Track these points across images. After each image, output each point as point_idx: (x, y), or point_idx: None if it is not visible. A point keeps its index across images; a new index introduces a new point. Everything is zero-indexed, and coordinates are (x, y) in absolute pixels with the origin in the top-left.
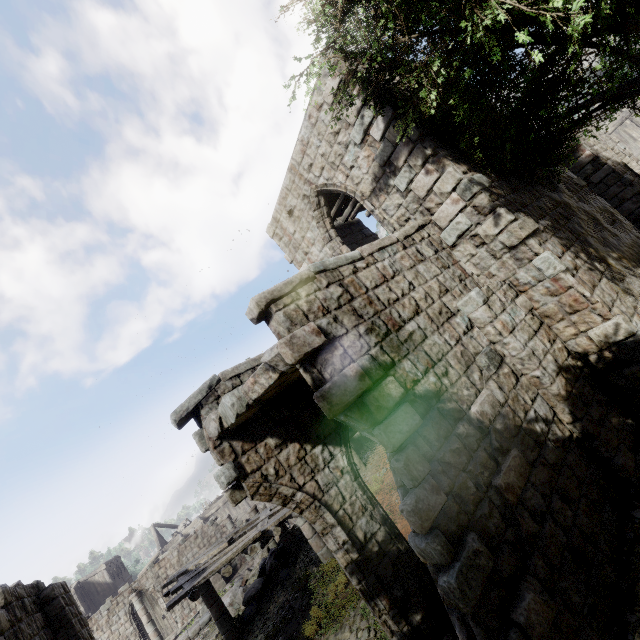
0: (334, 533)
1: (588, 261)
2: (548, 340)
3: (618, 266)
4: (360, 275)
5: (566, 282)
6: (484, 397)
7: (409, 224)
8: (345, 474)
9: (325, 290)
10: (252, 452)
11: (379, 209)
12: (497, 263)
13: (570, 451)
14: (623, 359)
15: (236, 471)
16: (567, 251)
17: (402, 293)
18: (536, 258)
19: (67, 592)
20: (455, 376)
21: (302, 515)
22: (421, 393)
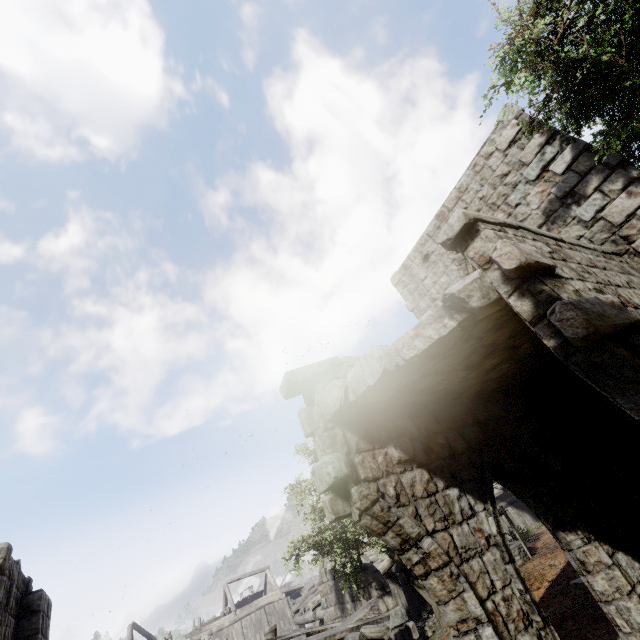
0: (481, 635)
1: None
2: None
3: None
4: (566, 250)
5: None
6: None
7: None
8: (492, 546)
9: (532, 241)
10: (368, 455)
11: None
12: None
13: None
14: None
15: (348, 467)
16: None
17: (622, 284)
18: None
19: (48, 616)
20: None
21: (426, 580)
22: None
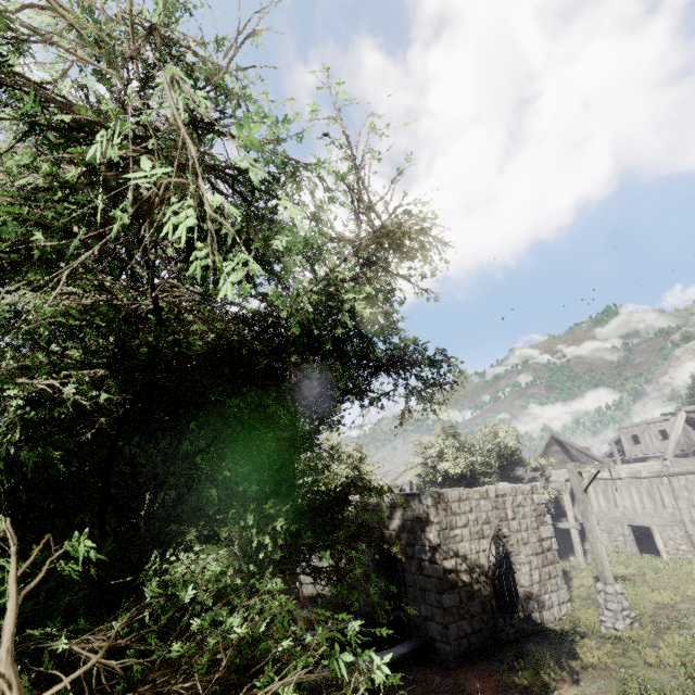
0: None
1: None
2: None
3: None
4: None
5: None
6: None
7: None
8: None
9: None
10: None
11: None
12: None
13: None
14: None
15: None
16: None
17: None
18: None
19: None
20: None
21: None
22: None
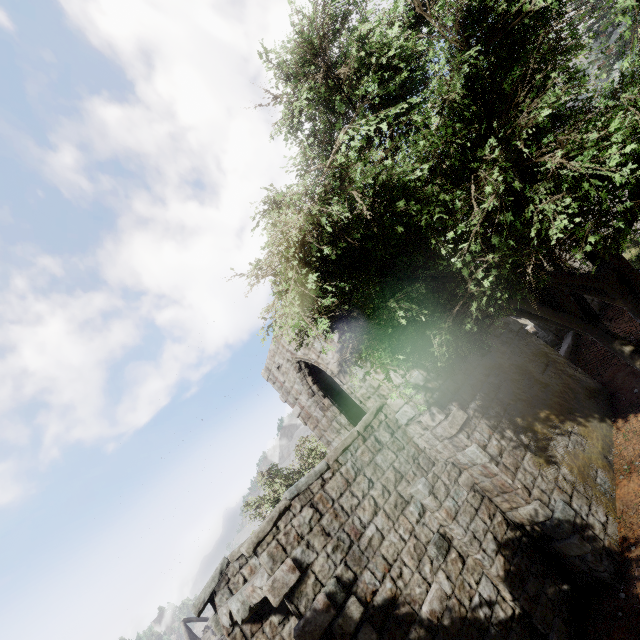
0: None
1: (514, 437)
2: (488, 516)
3: (544, 429)
4: (327, 487)
5: (492, 470)
6: (433, 593)
7: (371, 401)
8: None
9: (299, 516)
10: (259, 633)
11: (347, 385)
12: (441, 444)
13: (512, 632)
14: (549, 534)
15: None
16: (494, 433)
17: (363, 495)
18: (467, 449)
19: None
20: (408, 575)
21: None
22: (379, 604)
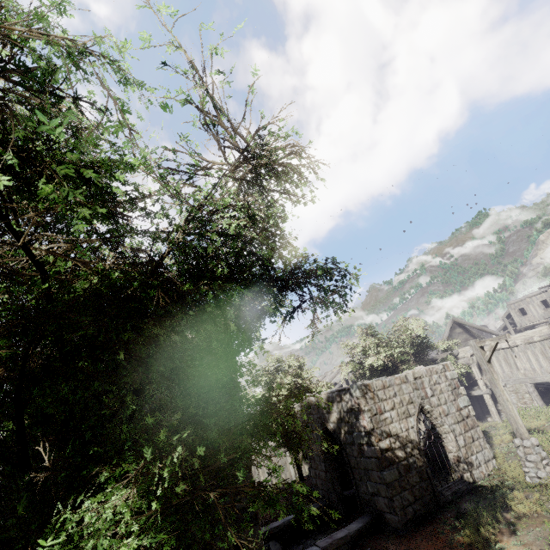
0: None
1: None
2: None
3: None
4: None
5: None
6: None
7: None
8: None
9: None
10: None
11: None
12: None
13: None
14: None
15: None
16: None
17: None
18: None
19: None
20: None
21: None
22: None
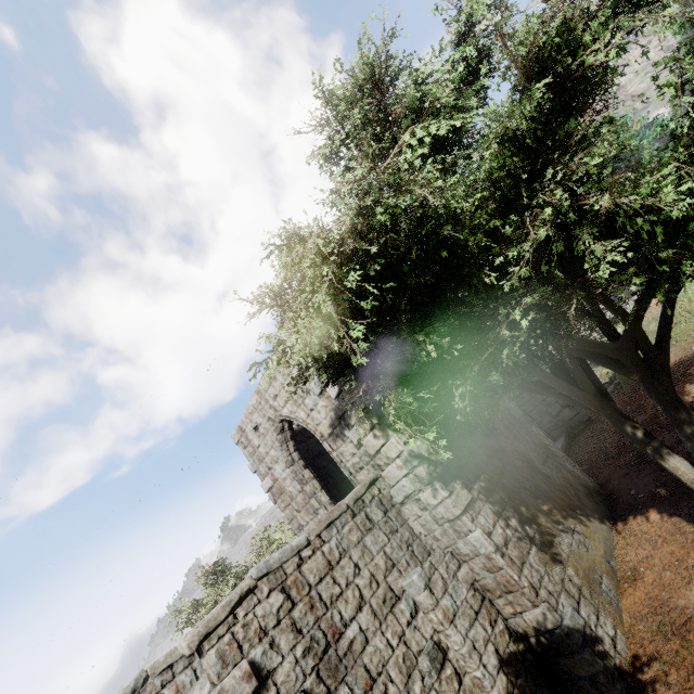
0: None
1: (519, 527)
2: (489, 622)
3: (548, 523)
4: (305, 569)
5: (497, 562)
6: None
7: (363, 472)
8: None
9: (265, 602)
10: None
11: (337, 451)
12: (440, 529)
13: None
14: (556, 648)
15: None
16: (499, 520)
17: (346, 583)
18: (470, 534)
19: None
20: None
21: None
22: None
